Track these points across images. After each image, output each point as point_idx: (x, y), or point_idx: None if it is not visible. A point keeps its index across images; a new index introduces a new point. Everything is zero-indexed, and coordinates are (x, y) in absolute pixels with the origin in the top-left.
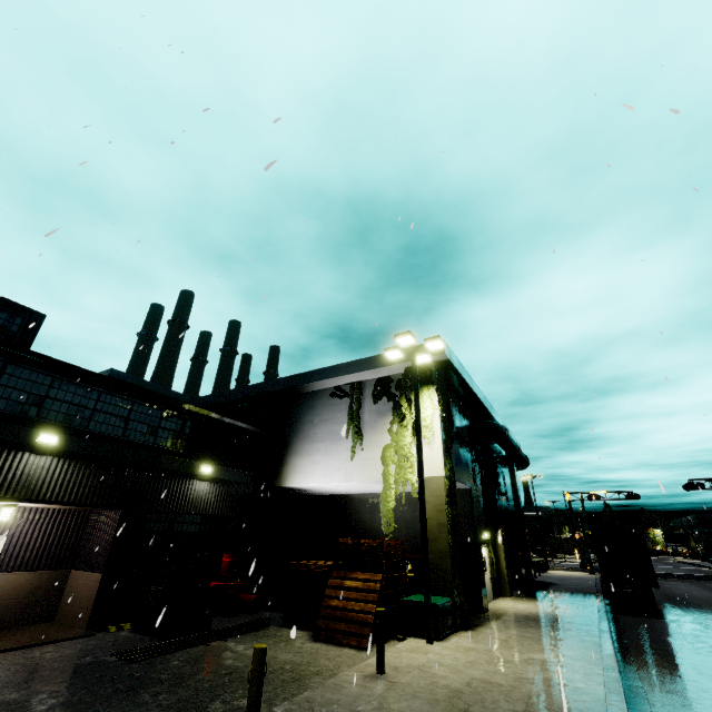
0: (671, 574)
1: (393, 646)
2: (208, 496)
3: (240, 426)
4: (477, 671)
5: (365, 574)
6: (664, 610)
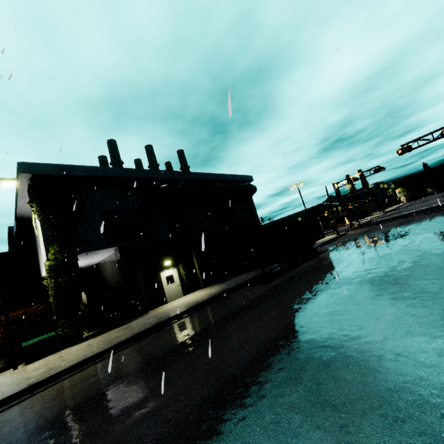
0: (402, 215)
1: None
2: None
3: None
4: None
5: None
6: (296, 269)
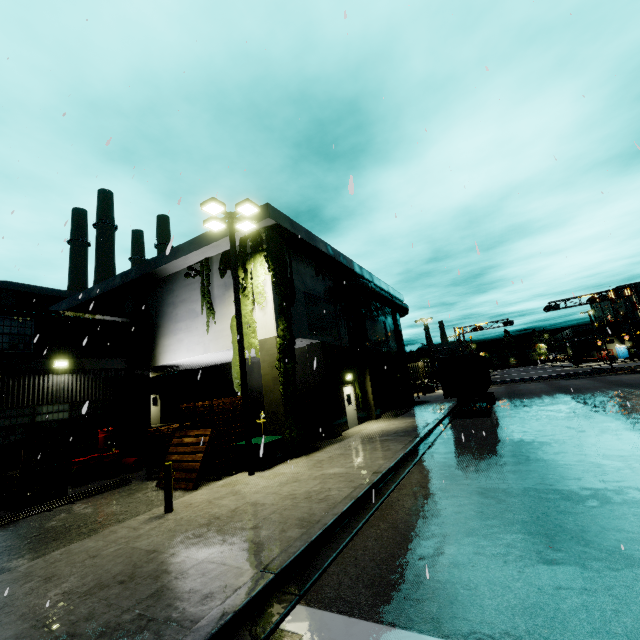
0: (532, 378)
1: (214, 484)
2: (72, 387)
3: (97, 319)
4: (260, 495)
5: (199, 431)
6: (496, 409)
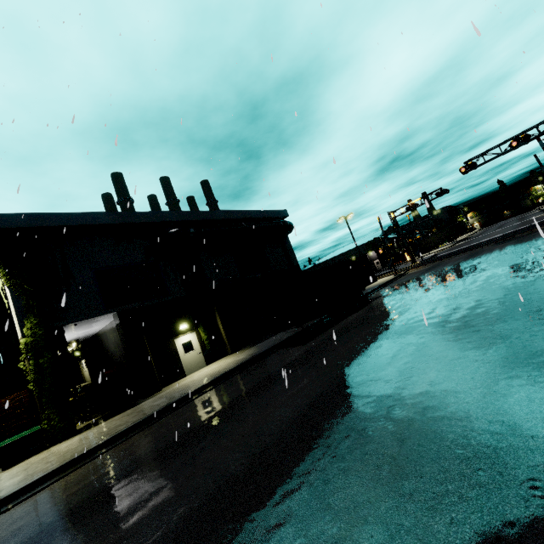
0: (471, 246)
1: None
2: None
3: None
4: None
5: None
6: (340, 323)
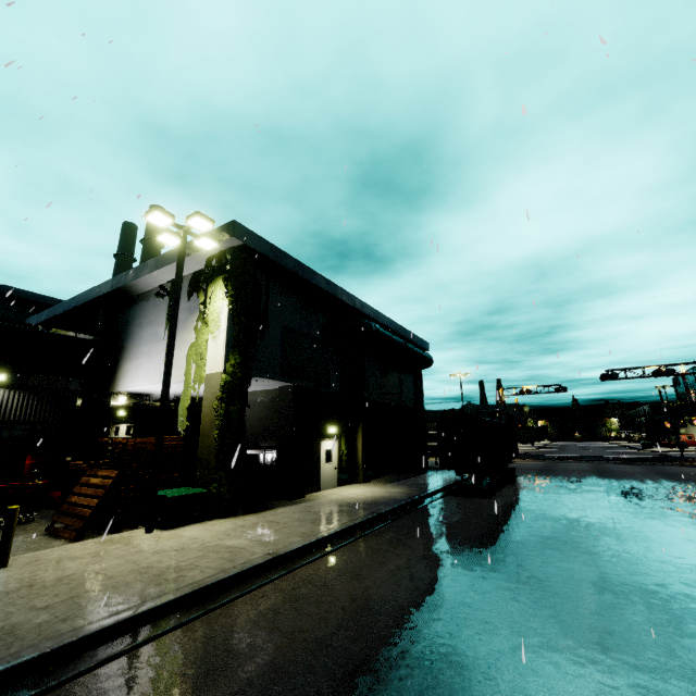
0: (582, 457)
1: (98, 538)
2: (6, 403)
3: (53, 332)
4: (118, 561)
5: (107, 471)
6: (506, 489)
